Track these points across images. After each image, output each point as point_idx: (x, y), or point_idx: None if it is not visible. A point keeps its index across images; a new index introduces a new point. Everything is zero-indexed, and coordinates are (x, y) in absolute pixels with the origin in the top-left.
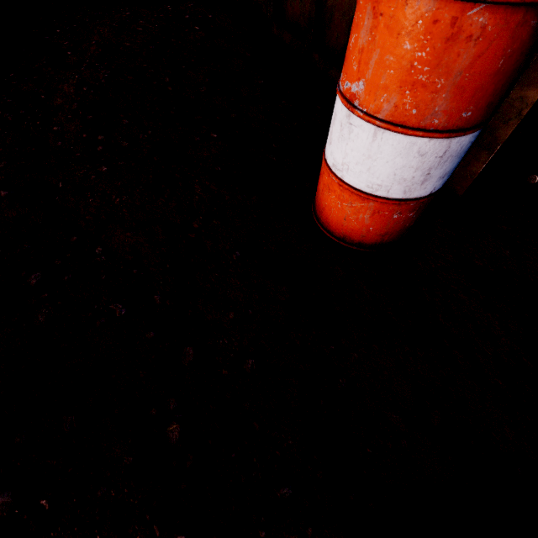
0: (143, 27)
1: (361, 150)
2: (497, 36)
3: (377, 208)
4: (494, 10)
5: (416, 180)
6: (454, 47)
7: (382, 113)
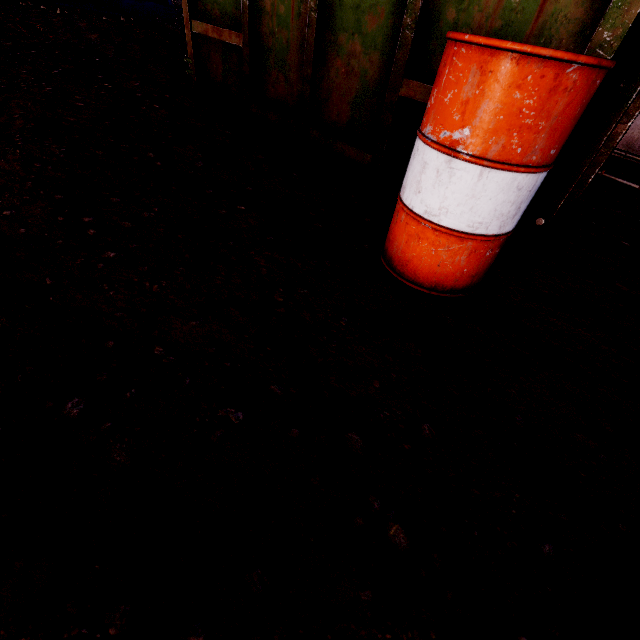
0: (84, 102)
1: (464, 192)
2: (581, 89)
3: (474, 248)
4: (582, 70)
5: (510, 214)
6: (554, 96)
7: (489, 154)
